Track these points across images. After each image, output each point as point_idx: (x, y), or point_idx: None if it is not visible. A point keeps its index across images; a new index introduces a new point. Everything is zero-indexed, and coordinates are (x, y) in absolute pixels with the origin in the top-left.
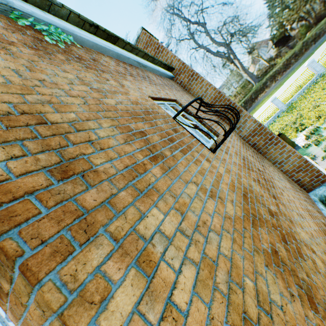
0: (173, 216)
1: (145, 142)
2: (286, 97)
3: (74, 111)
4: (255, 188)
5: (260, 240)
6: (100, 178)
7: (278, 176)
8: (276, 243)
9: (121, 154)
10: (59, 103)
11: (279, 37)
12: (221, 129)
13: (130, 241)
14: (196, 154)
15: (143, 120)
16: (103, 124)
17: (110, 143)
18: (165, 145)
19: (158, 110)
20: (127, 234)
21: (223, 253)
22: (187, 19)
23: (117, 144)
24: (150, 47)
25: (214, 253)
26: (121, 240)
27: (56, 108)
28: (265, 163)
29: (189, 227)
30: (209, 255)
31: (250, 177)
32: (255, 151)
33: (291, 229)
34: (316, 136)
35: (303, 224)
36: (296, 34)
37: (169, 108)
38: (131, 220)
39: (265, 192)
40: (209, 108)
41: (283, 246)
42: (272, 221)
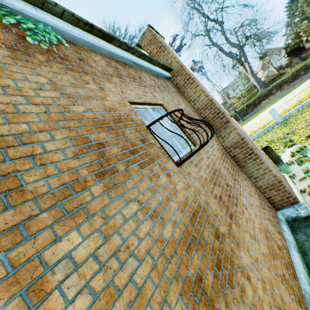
0: (94, 240)
1: (99, 155)
2: (284, 109)
3: (28, 121)
4: (212, 206)
5: (187, 266)
6: (24, 198)
7: (249, 191)
8: (207, 269)
9: (63, 170)
10: (14, 112)
11: (292, 48)
12: (203, 137)
13: (27, 268)
14: (157, 168)
15: (109, 130)
16: (57, 135)
17: (55, 157)
18: (122, 158)
19: (133, 117)
20: (30, 259)
21: (135, 281)
22: (204, 16)
23: (64, 158)
24: (153, 45)
25: (123, 281)
26: (21, 265)
27: (8, 118)
28: (239, 176)
29: (106, 252)
30: (116, 283)
31: (213, 193)
32: (235, 162)
33: (234, 253)
34: (300, 156)
35: (252, 247)
36: (308, 48)
37: (151, 113)
38: (39, 245)
39: (221, 211)
40: (199, 113)
41: (214, 272)
42: (214, 244)
